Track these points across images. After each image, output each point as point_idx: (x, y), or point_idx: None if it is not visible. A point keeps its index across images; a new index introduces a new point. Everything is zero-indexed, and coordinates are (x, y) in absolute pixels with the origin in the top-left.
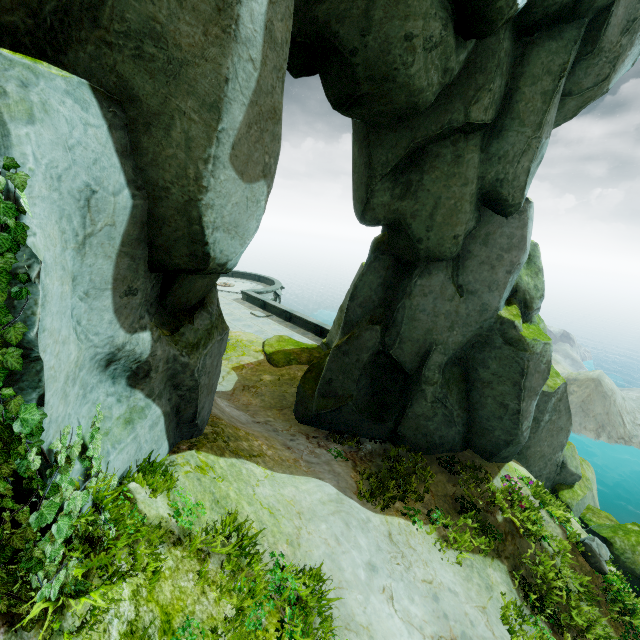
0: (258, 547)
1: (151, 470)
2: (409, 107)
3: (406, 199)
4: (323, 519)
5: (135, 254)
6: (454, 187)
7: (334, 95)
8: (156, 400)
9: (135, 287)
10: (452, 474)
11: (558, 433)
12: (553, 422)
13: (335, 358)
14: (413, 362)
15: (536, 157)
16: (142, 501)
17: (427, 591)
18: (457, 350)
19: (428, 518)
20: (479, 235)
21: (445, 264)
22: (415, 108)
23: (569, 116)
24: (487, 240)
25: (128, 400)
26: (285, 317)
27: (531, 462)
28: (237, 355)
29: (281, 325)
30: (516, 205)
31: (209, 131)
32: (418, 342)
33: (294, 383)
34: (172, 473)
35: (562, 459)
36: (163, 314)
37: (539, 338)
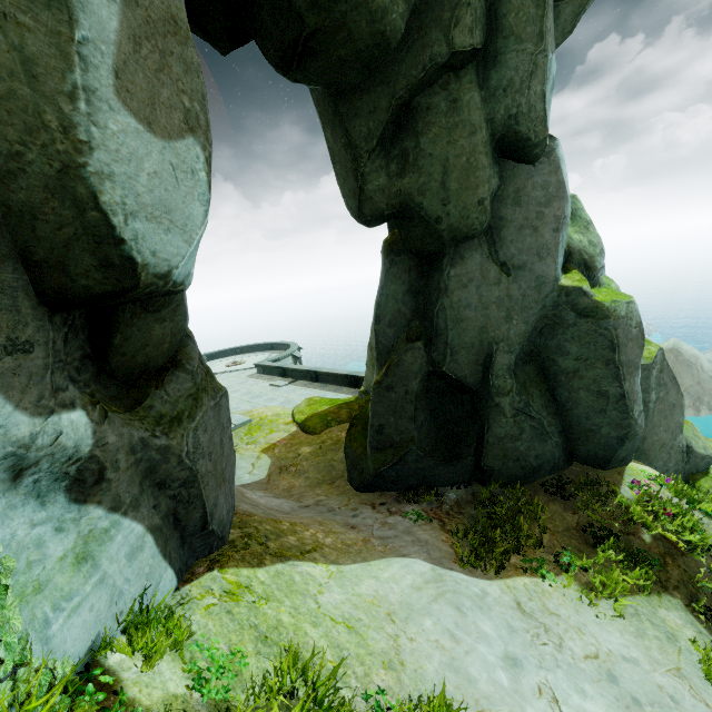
0: (342, 690)
1: (143, 623)
2: (376, 44)
3: (407, 174)
4: (424, 612)
5: (0, 280)
6: (460, 140)
7: (277, 53)
8: (129, 513)
9: (24, 339)
10: (566, 499)
11: (671, 412)
12: (662, 400)
13: (378, 398)
14: (475, 374)
15: (547, 78)
16: (134, 681)
17: (597, 671)
18: (523, 343)
19: (558, 566)
20: (507, 195)
21: (477, 241)
22: (384, 44)
23: (567, 30)
24: (519, 198)
25: (77, 525)
26: (311, 378)
27: (652, 457)
28: (264, 434)
29: (308, 388)
30: (541, 143)
31: (60, 43)
32: (473, 347)
33: (340, 447)
34: (179, 618)
35: (685, 443)
36: (111, 385)
37: (618, 298)
